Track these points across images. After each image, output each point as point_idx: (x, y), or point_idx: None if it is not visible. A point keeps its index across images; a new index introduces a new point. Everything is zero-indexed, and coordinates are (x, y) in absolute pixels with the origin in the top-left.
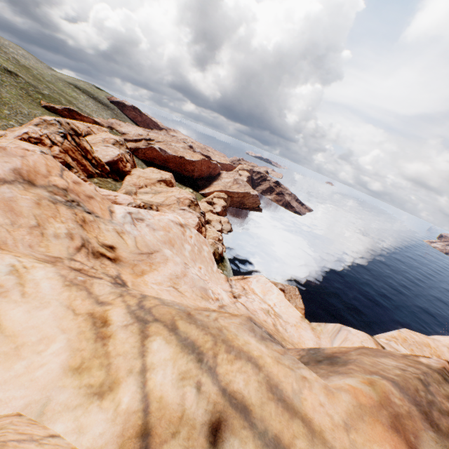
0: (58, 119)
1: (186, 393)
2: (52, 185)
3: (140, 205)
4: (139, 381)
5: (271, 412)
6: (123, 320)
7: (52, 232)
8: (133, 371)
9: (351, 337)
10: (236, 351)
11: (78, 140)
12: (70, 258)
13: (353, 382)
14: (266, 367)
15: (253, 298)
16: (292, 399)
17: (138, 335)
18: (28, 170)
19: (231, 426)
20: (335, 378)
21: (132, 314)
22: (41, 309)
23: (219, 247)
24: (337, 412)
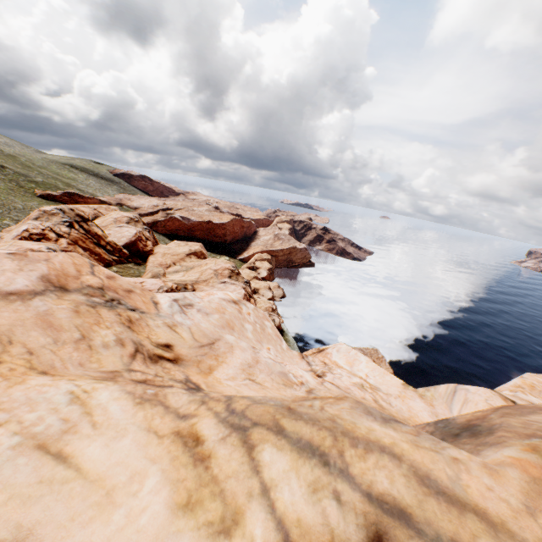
0: (60, 207)
1: (326, 508)
2: (86, 286)
3: (173, 288)
4: (265, 505)
5: (434, 511)
6: (217, 433)
7: (99, 342)
8: (253, 494)
9: (472, 397)
10: (362, 442)
11: (87, 226)
12: (128, 369)
13: (512, 452)
14: (406, 455)
15: (339, 373)
16: (452, 489)
17: (242, 448)
18: (56, 274)
19: (395, 539)
20: (489, 452)
21: (225, 423)
22: (119, 439)
23: (275, 318)
24: (511, 494)
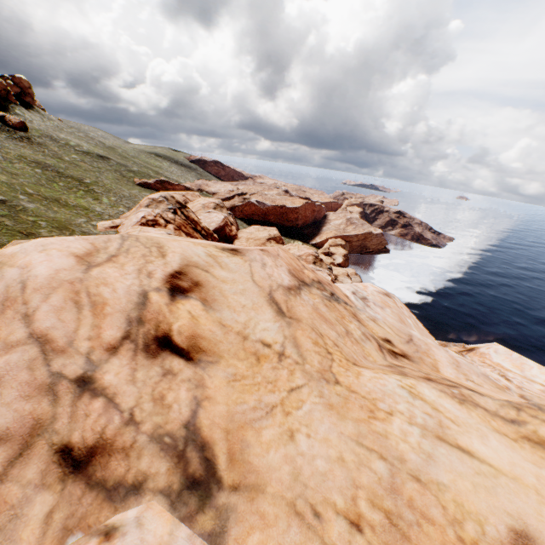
0: (164, 195)
1: None
2: (312, 280)
3: None
4: None
5: None
6: None
7: (356, 336)
8: None
9: None
10: None
11: (186, 213)
12: (393, 364)
13: None
14: None
15: (514, 377)
16: None
17: None
18: (292, 269)
19: None
20: None
21: None
22: (486, 439)
23: None
24: None
